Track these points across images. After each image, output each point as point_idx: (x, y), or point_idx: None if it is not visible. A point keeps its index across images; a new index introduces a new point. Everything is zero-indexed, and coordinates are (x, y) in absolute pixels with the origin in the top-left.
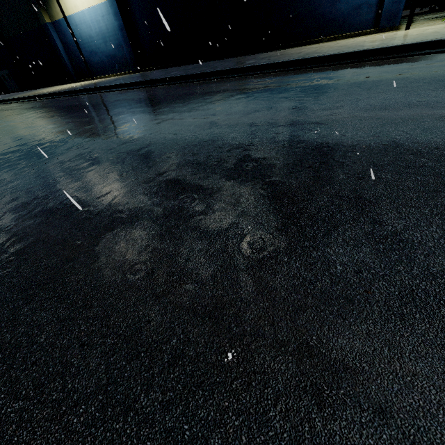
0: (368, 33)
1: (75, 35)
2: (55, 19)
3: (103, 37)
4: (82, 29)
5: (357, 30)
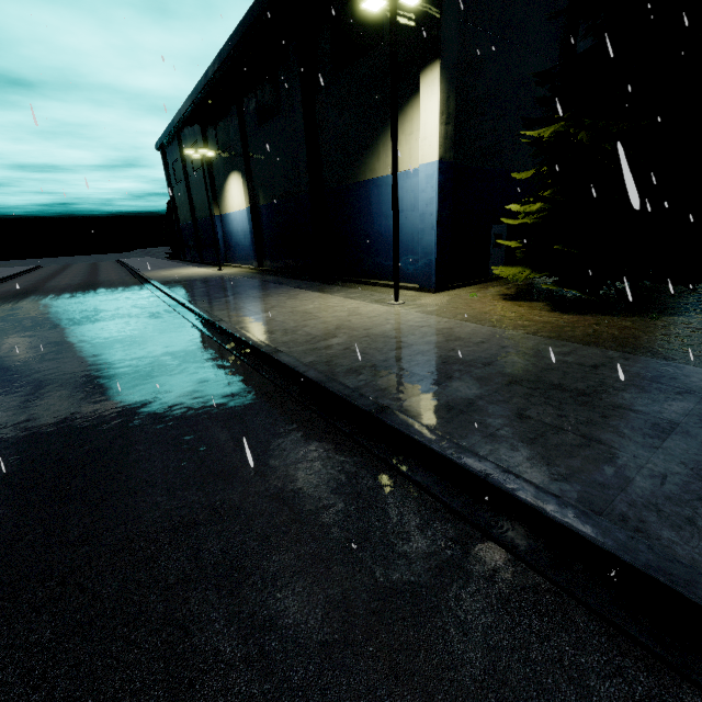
0: (411, 288)
1: (230, 227)
2: (222, 213)
3: (244, 234)
4: (234, 225)
5: (409, 282)
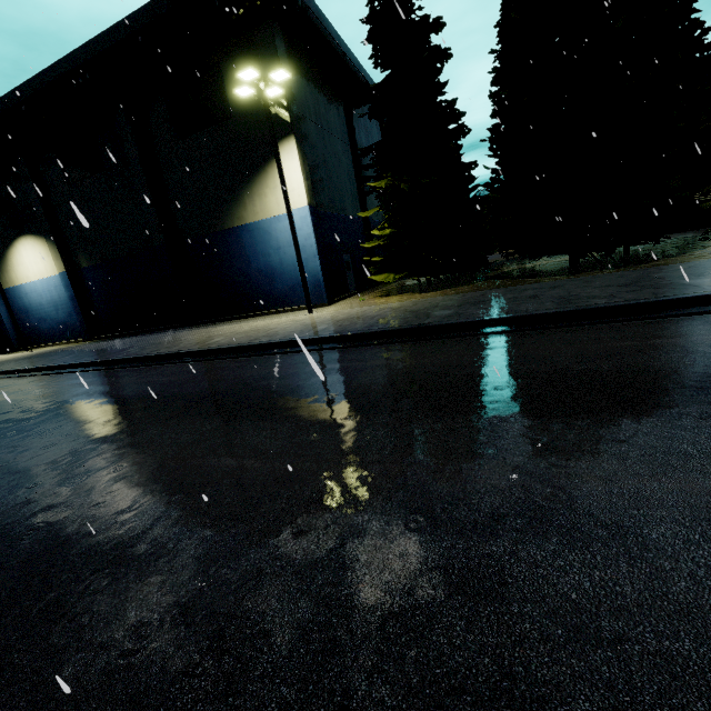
0: (305, 308)
1: (24, 302)
2: (4, 287)
3: (55, 305)
4: (32, 297)
5: (299, 305)
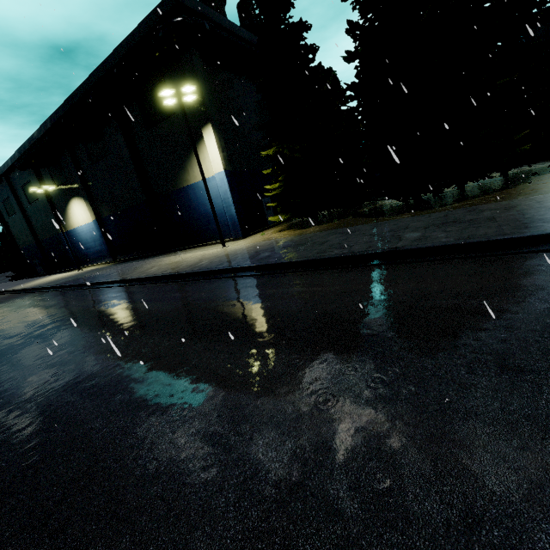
0: (229, 240)
1: (78, 239)
2: (68, 230)
3: (94, 240)
4: (82, 235)
5: (227, 238)
